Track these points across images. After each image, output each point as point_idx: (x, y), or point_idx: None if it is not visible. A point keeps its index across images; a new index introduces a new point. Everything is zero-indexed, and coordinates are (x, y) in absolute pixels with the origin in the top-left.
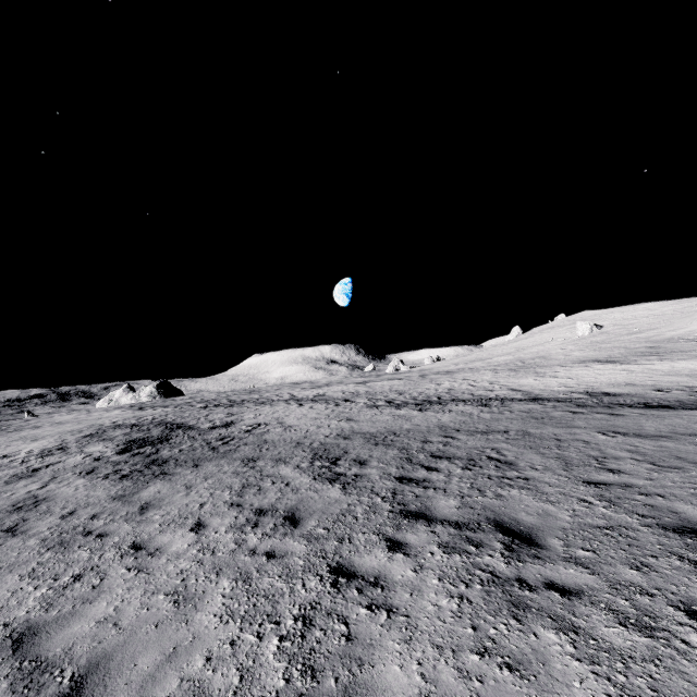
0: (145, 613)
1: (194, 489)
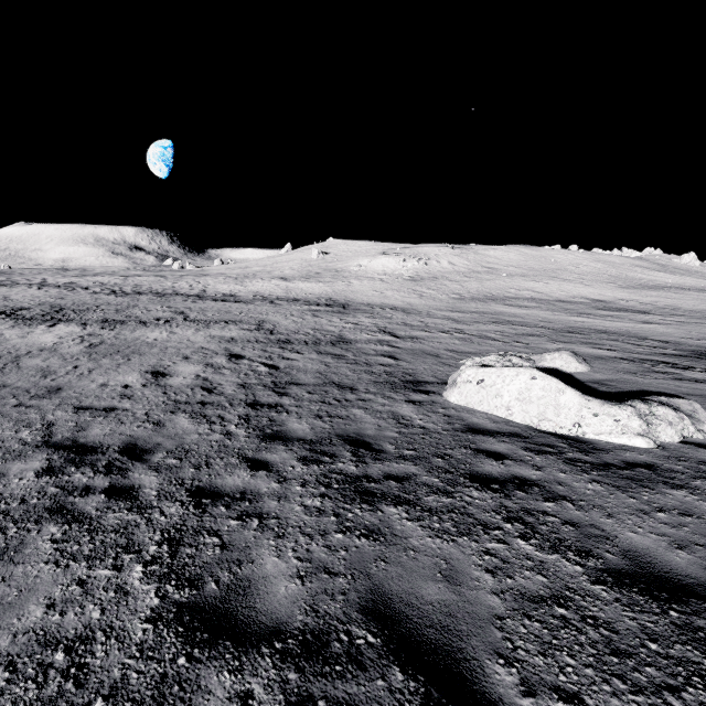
0: None
1: None
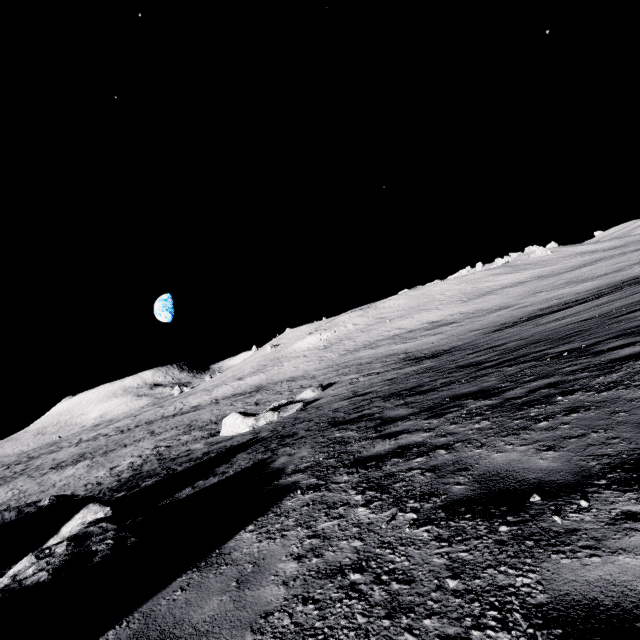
0: (5, 491)
1: (10, 484)
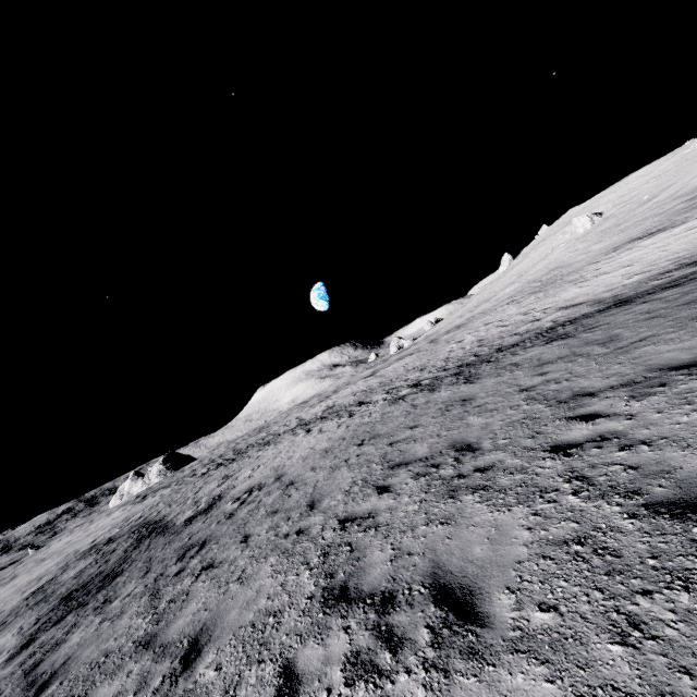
0: None
1: None
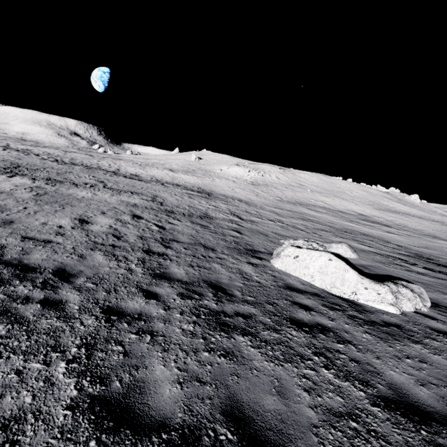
0: None
1: None
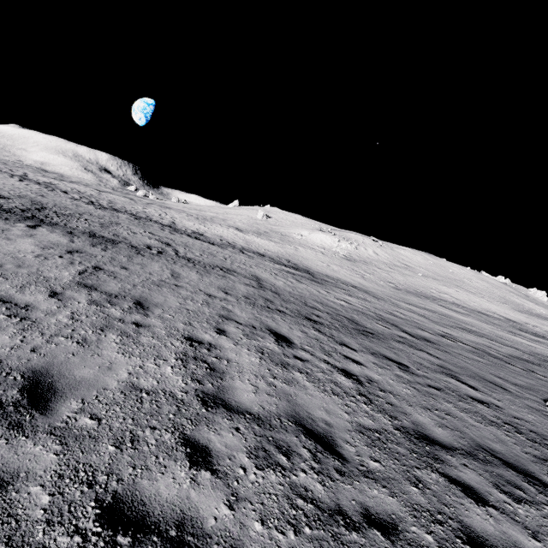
0: None
1: None
